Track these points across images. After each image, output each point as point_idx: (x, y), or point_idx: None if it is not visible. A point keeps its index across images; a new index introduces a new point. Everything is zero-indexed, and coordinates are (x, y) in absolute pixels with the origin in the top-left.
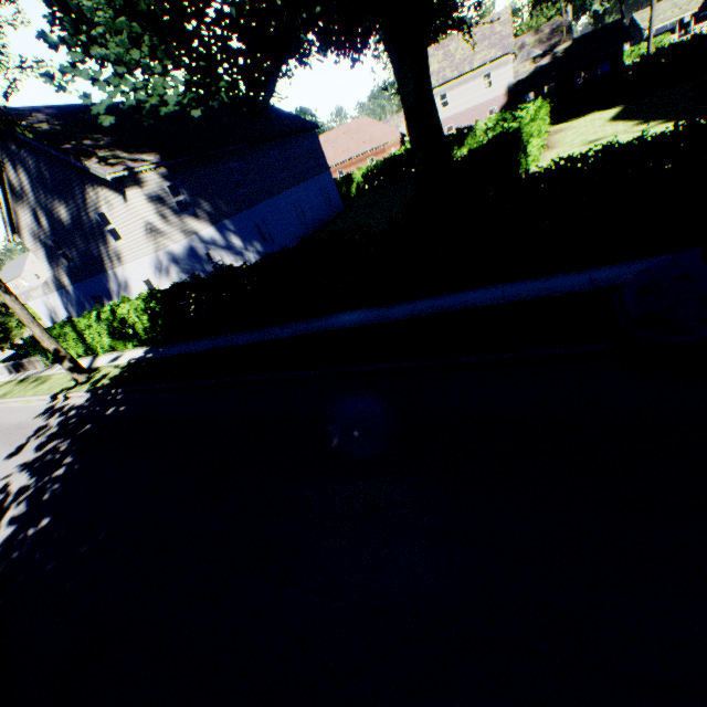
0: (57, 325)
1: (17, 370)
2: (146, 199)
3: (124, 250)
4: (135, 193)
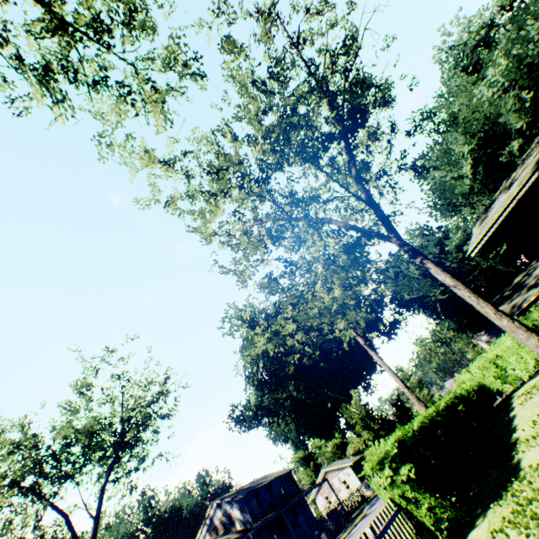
0: None
1: None
2: (483, 343)
3: None
4: (480, 343)
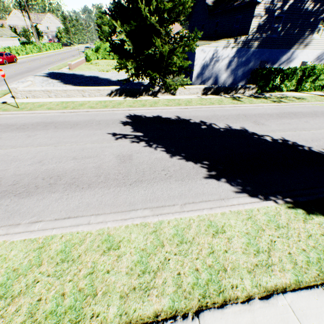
0: (287, 68)
1: (215, 92)
2: None
3: (313, 42)
4: None
